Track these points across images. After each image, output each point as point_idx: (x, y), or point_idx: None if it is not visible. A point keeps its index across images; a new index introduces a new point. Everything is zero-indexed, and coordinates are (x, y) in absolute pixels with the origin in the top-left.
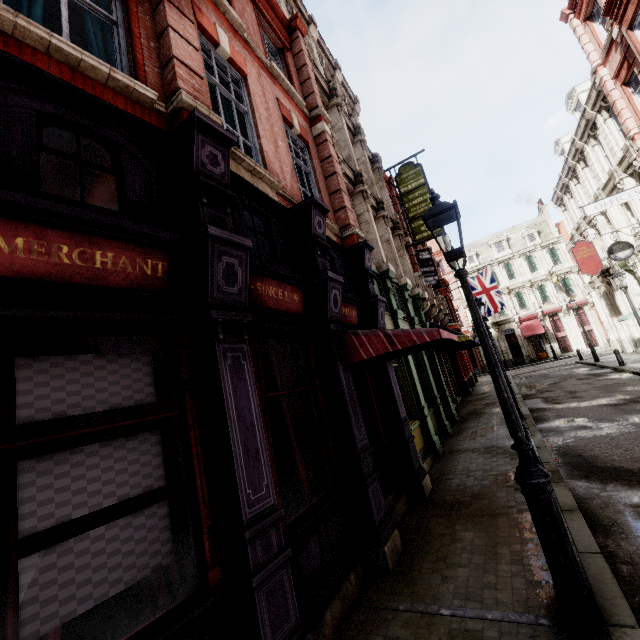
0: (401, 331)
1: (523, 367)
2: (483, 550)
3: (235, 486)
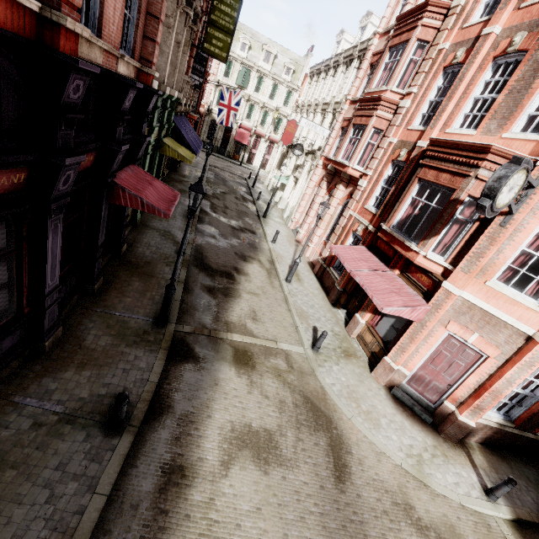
0: (151, 205)
1: (221, 158)
2: (141, 292)
3: (44, 281)
